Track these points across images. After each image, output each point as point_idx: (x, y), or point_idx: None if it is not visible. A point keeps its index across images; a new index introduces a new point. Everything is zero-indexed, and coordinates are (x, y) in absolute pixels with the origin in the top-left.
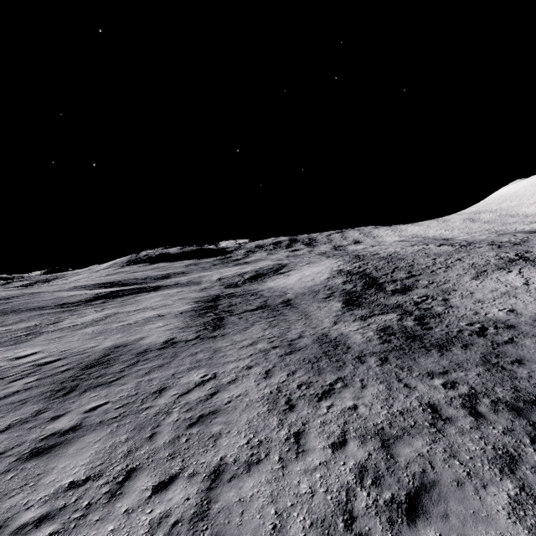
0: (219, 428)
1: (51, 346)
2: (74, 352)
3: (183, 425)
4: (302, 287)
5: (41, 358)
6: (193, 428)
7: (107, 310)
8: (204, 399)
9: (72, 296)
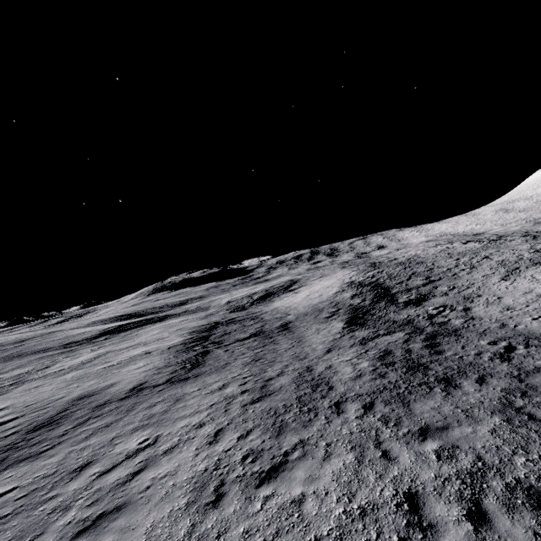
0: (108, 540)
1: (21, 399)
2: (36, 406)
3: (71, 532)
4: (306, 306)
5: (1, 416)
6: (78, 539)
7: (102, 348)
8: (122, 482)
9: (80, 333)
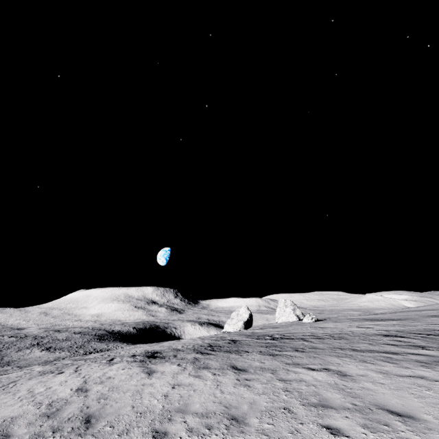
0: None
1: None
2: None
3: None
4: None
5: None
6: None
7: None
8: None
9: None
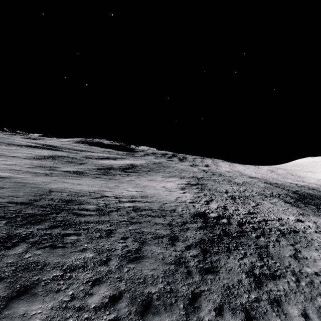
0: None
1: None
2: None
3: None
4: (102, 163)
5: None
6: None
7: (20, 148)
8: None
9: (19, 142)
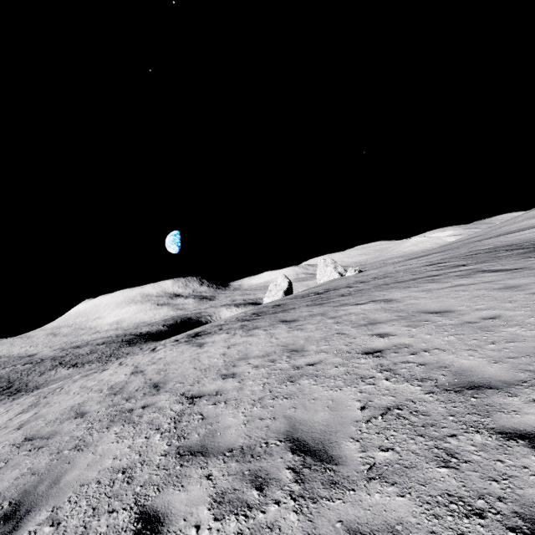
0: None
1: None
2: None
3: None
4: None
5: None
6: None
7: None
8: None
9: None
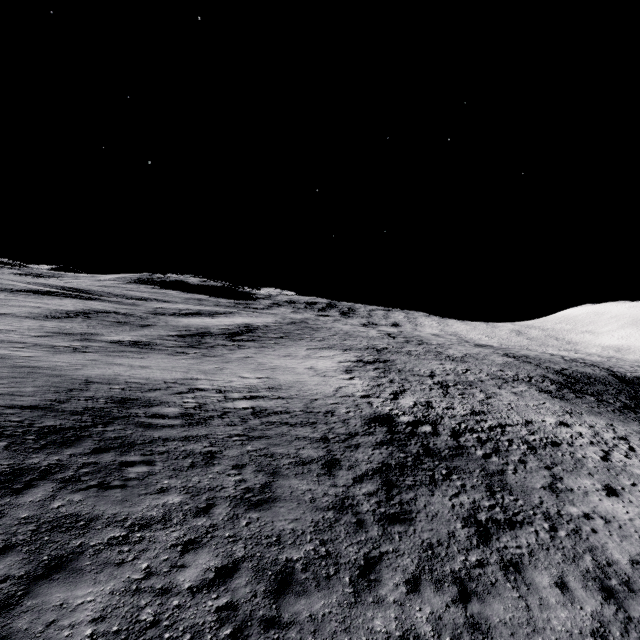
0: None
1: None
2: None
3: None
4: (187, 323)
5: None
6: None
7: (14, 297)
8: None
9: (10, 284)
